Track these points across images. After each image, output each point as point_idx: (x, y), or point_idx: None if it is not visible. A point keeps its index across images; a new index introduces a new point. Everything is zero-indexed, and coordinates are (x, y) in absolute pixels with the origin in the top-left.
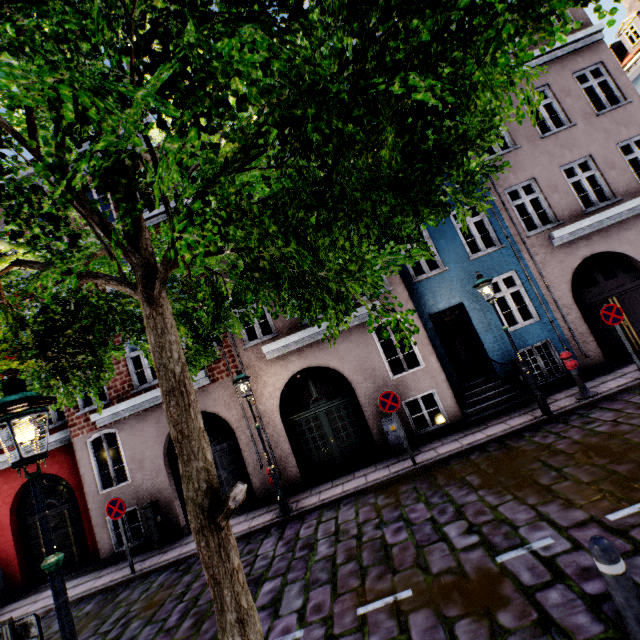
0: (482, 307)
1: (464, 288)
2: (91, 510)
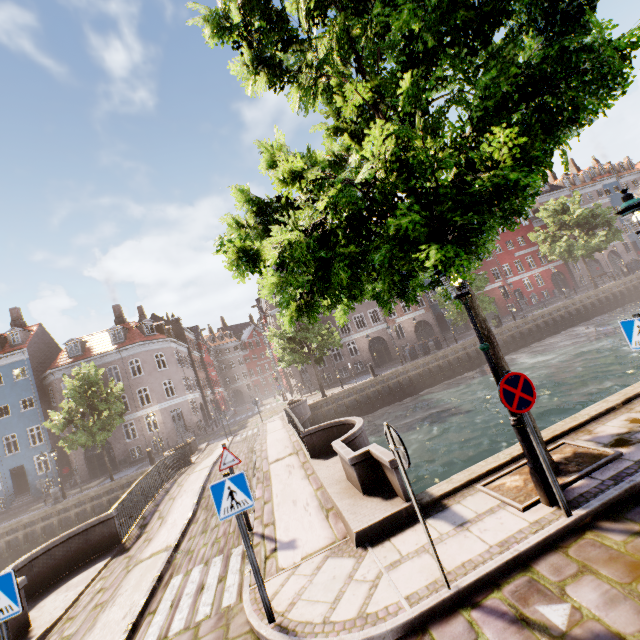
0: (638, 242)
1: (635, 238)
2: (574, 277)
